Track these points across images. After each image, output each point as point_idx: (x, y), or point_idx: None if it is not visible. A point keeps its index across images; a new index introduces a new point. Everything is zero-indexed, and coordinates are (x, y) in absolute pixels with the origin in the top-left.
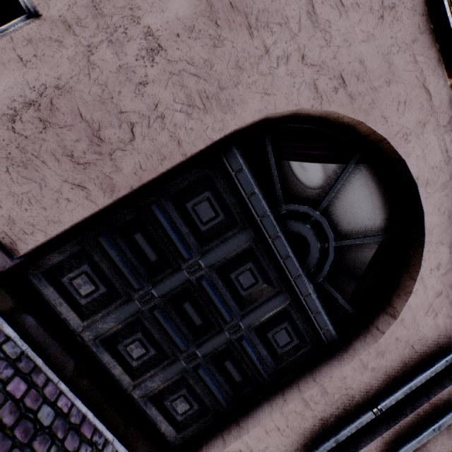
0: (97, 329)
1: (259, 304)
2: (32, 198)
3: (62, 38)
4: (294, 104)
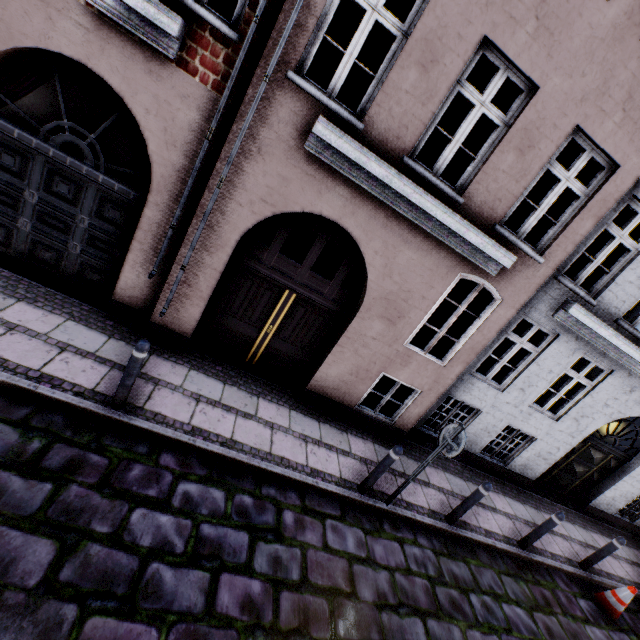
0: (19, 251)
1: (83, 199)
2: None
3: None
4: None
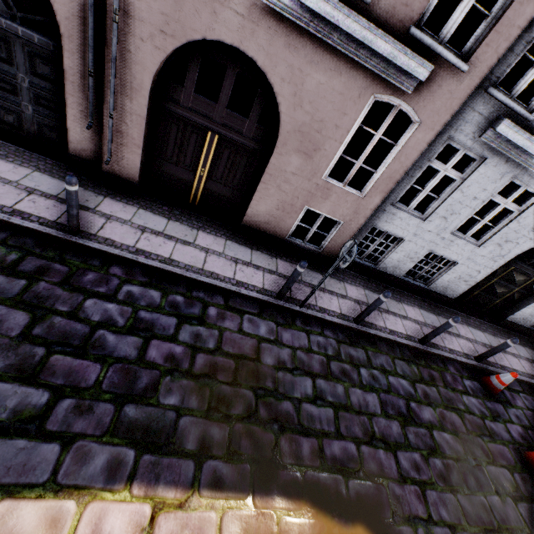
0: None
1: (15, 57)
2: None
3: None
4: None
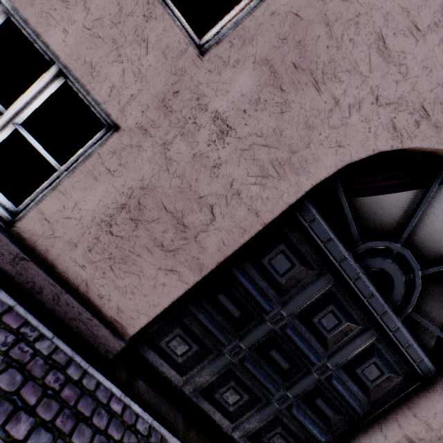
0: (195, 382)
1: (344, 343)
2: (134, 288)
3: (140, 142)
4: (371, 149)
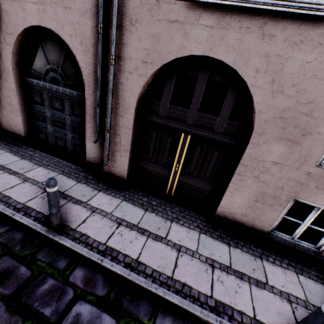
0: (51, 143)
1: (65, 107)
2: (16, 124)
3: None
4: (11, 54)
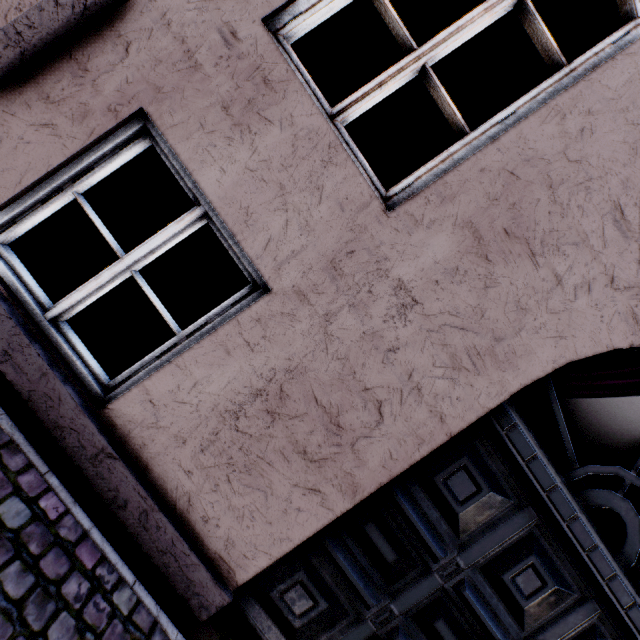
0: None
1: (550, 619)
2: (255, 510)
3: (295, 311)
4: (604, 344)
